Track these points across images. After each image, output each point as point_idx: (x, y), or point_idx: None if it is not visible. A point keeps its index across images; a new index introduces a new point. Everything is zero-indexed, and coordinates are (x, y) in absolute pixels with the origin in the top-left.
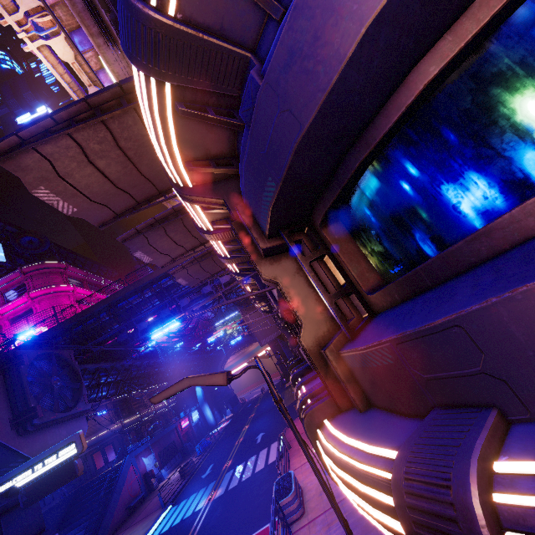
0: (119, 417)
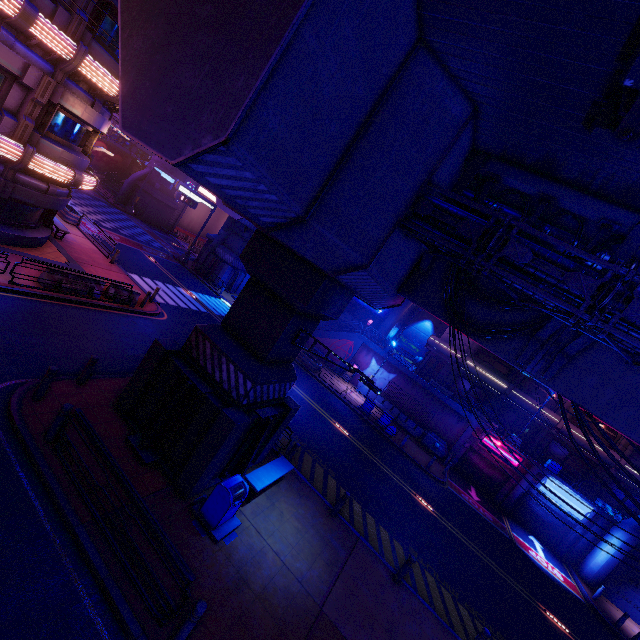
0: (484, 360)
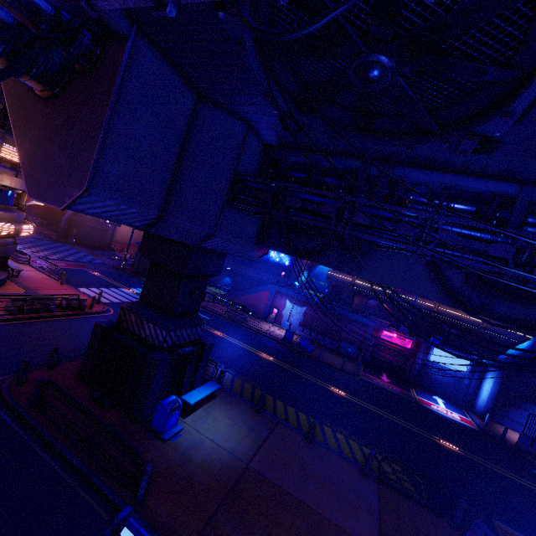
0: None
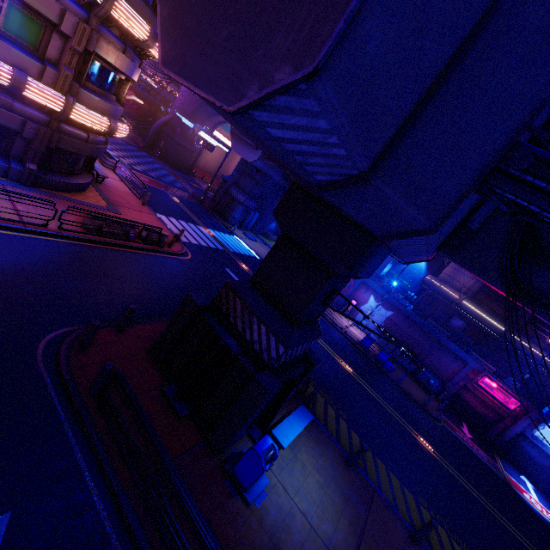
0: (482, 302)
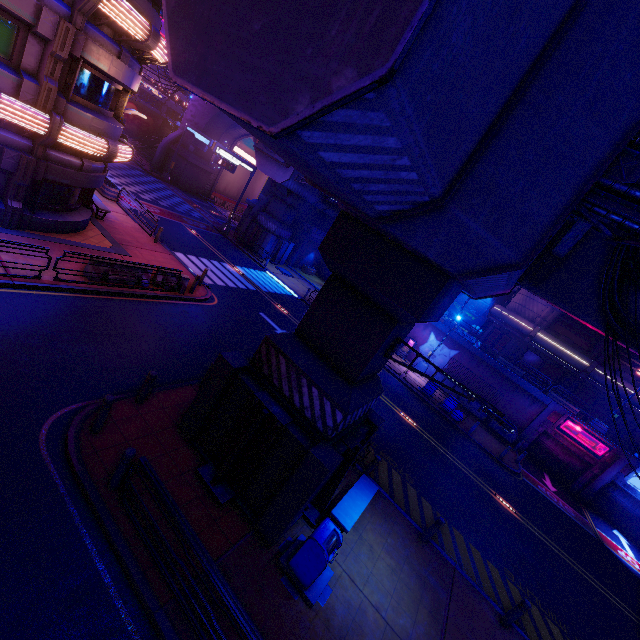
0: (560, 333)
